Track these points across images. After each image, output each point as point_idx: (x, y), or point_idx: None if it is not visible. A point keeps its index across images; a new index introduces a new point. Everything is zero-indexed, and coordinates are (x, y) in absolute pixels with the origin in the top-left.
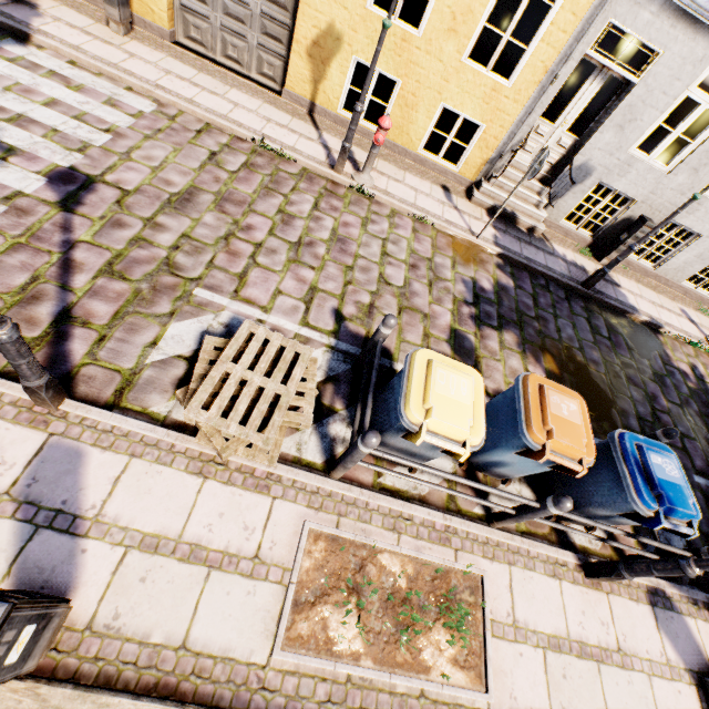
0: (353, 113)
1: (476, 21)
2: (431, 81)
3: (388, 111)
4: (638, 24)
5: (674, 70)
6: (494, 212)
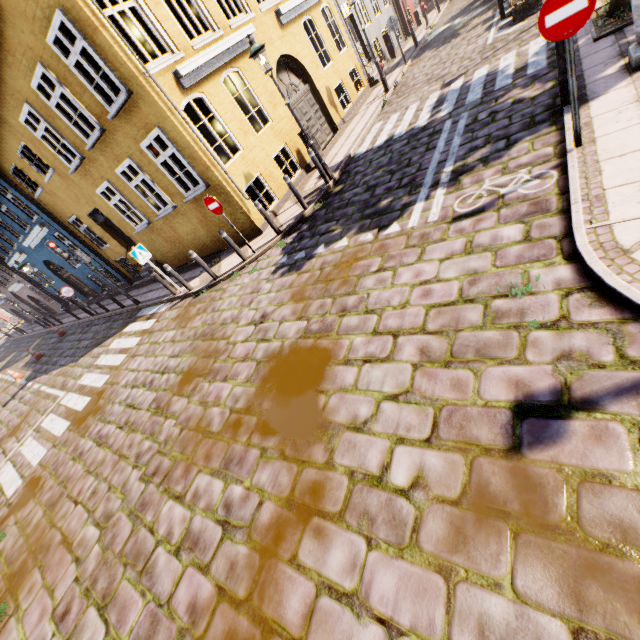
0: (377, 65)
1: (333, 42)
2: (343, 70)
3: (347, 94)
4: (341, 2)
5: (351, 2)
6: None
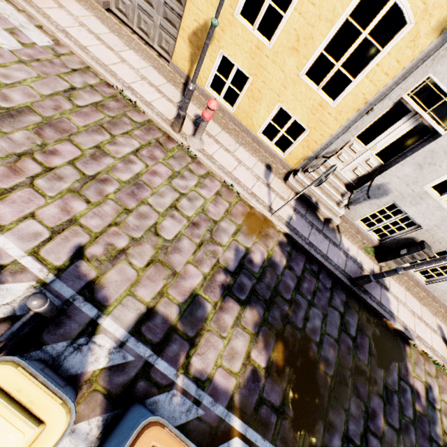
0: (187, 89)
1: (315, 47)
2: (273, 84)
3: (240, 98)
4: None
5: None
6: (302, 197)
